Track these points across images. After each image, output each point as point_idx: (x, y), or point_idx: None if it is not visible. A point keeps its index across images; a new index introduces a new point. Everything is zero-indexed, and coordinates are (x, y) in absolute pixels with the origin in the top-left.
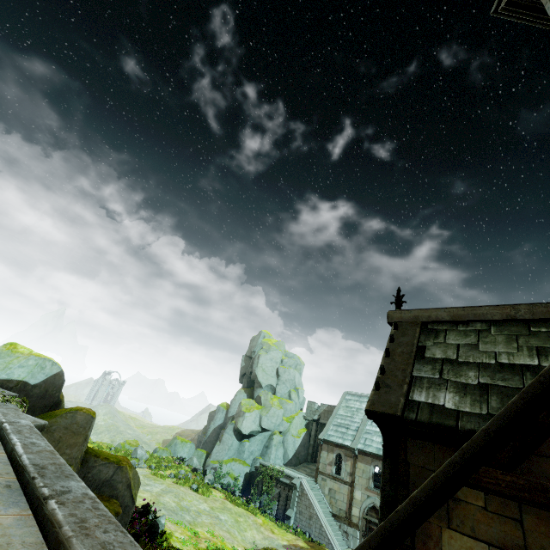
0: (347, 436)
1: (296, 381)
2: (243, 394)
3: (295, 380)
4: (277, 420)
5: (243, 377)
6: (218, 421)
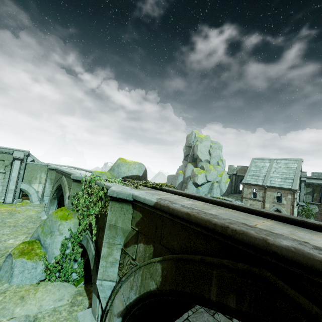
0: (259, 180)
1: (220, 156)
2: (191, 165)
3: (220, 155)
4: (214, 176)
5: (186, 157)
6: (180, 180)
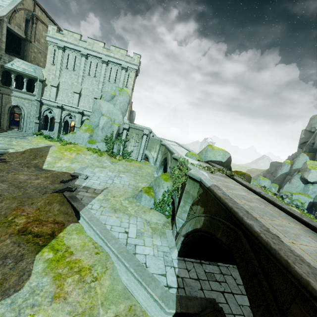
0: None
1: None
2: (305, 156)
3: None
4: None
5: (302, 145)
6: (284, 170)
